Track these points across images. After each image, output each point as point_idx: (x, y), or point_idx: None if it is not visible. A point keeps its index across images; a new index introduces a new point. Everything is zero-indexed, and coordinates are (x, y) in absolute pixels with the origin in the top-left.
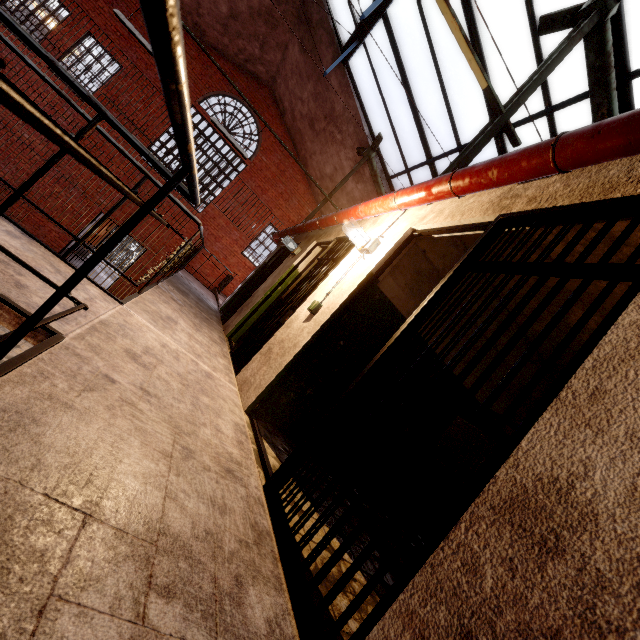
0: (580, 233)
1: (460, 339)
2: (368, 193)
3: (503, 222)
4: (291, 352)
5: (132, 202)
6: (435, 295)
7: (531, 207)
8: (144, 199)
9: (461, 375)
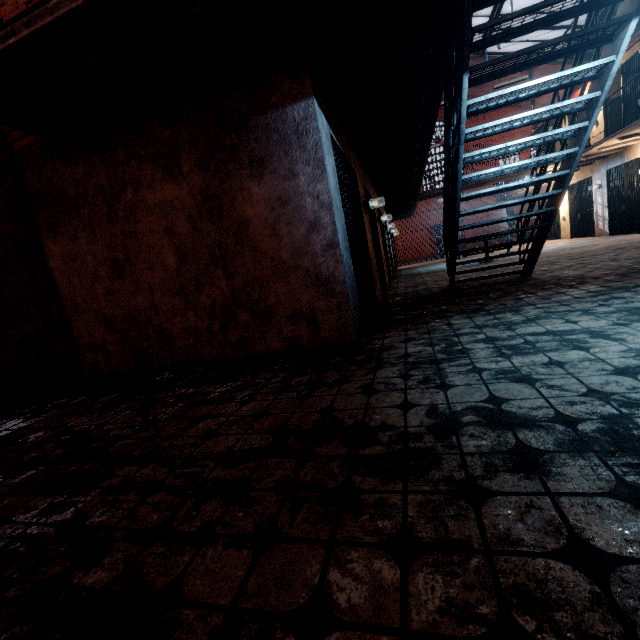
0: (634, 62)
1: (632, 91)
2: (544, 69)
3: (622, 66)
4: (602, 134)
5: (439, 210)
6: (622, 90)
7: (624, 61)
8: (441, 204)
9: (635, 96)
